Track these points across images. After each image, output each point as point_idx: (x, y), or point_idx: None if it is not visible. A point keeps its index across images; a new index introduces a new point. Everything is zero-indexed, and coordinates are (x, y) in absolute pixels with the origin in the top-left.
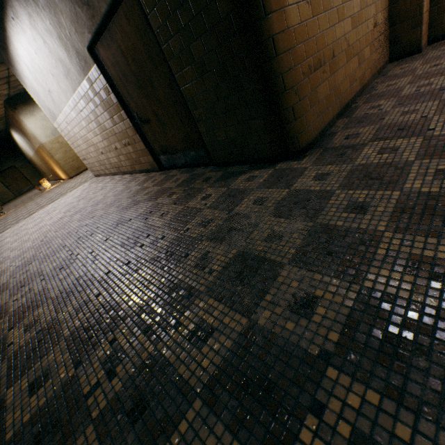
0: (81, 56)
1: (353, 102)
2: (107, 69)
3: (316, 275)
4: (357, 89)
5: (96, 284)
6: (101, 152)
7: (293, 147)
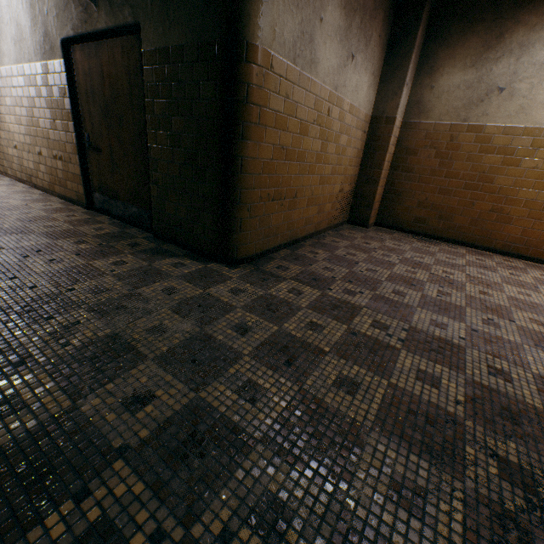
0: (50, 40)
1: (304, 240)
2: (76, 73)
3: (168, 376)
4: (311, 231)
5: None
6: (14, 145)
7: (231, 254)
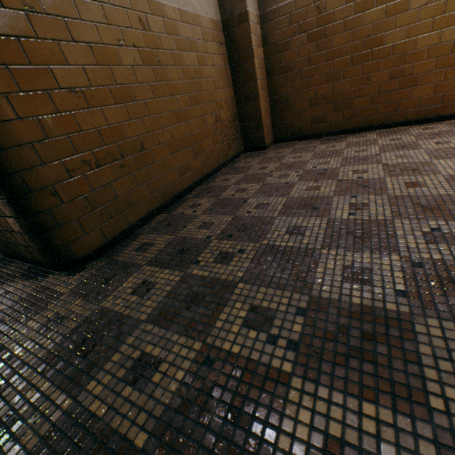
0: None
1: (189, 192)
2: None
3: None
4: (196, 178)
5: None
6: None
7: (67, 257)
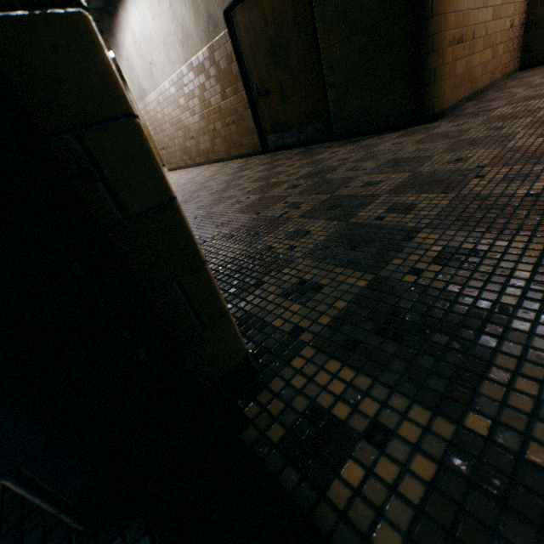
0: (212, 21)
1: (481, 94)
2: (238, 36)
3: (465, 152)
4: (487, 82)
5: (241, 196)
6: (191, 137)
7: (427, 112)
